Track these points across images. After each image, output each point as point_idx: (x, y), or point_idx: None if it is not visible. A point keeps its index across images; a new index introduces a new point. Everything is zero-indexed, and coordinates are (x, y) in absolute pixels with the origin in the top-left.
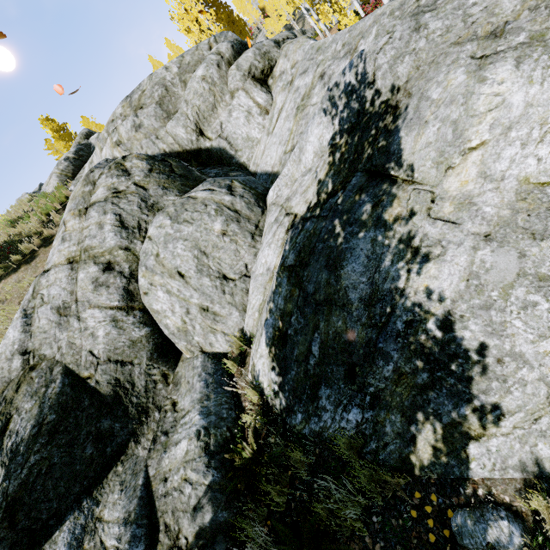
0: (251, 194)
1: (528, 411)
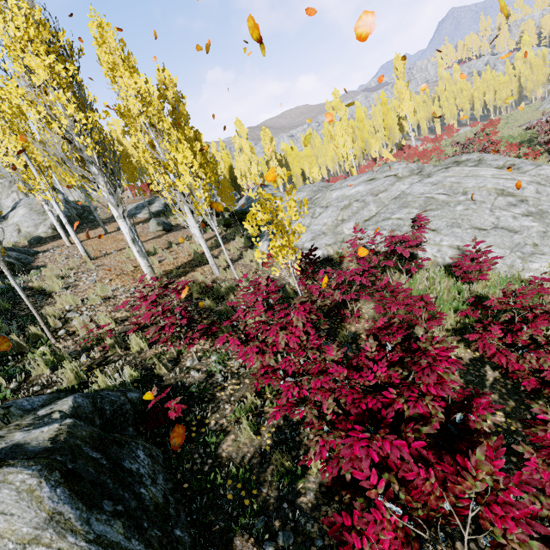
0: None
1: None
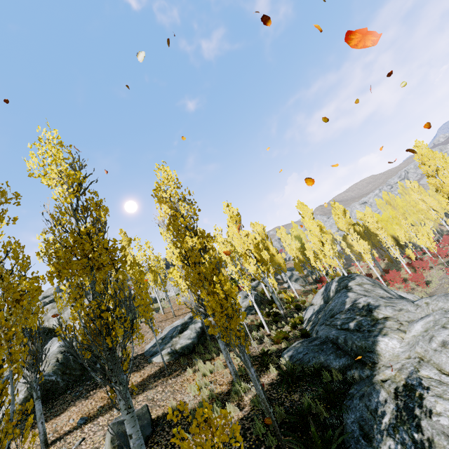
0: None
1: None
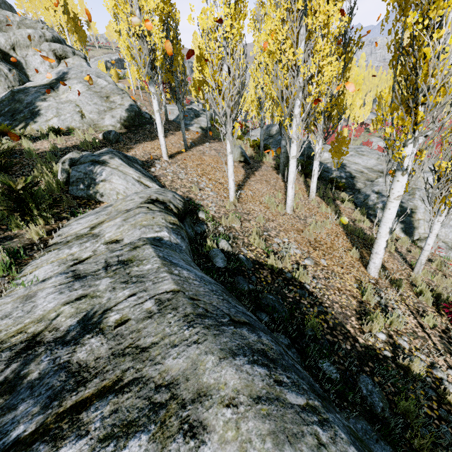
0: (19, 78)
1: (41, 122)
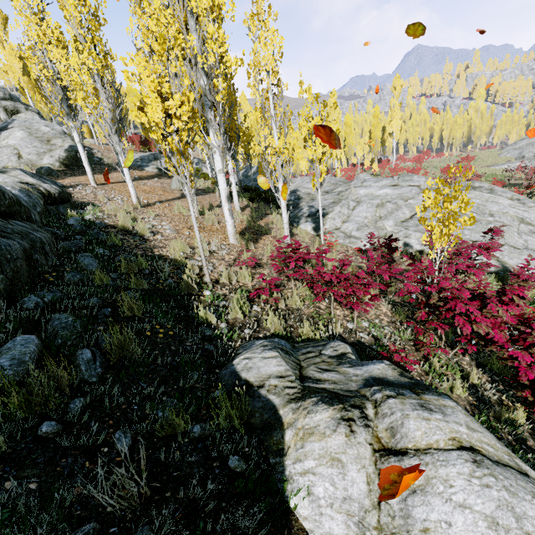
0: None
1: None
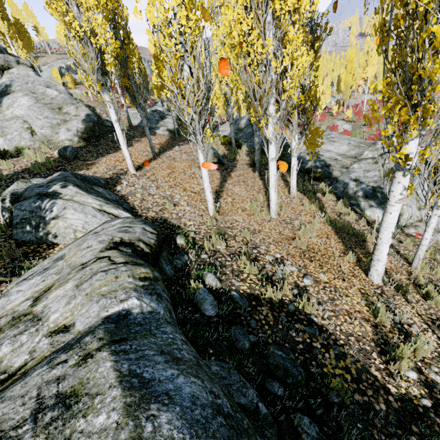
0: None
1: None
